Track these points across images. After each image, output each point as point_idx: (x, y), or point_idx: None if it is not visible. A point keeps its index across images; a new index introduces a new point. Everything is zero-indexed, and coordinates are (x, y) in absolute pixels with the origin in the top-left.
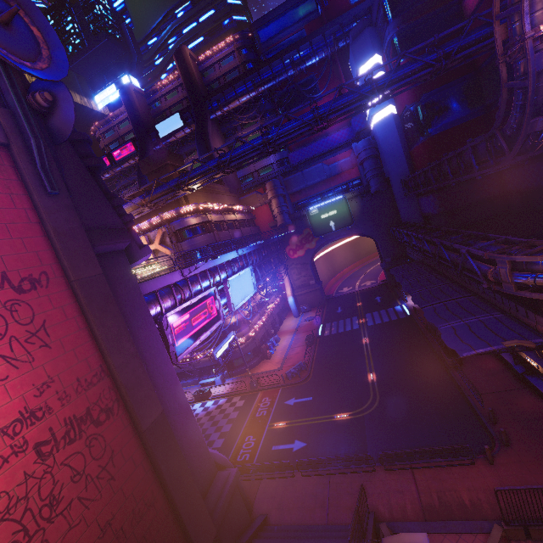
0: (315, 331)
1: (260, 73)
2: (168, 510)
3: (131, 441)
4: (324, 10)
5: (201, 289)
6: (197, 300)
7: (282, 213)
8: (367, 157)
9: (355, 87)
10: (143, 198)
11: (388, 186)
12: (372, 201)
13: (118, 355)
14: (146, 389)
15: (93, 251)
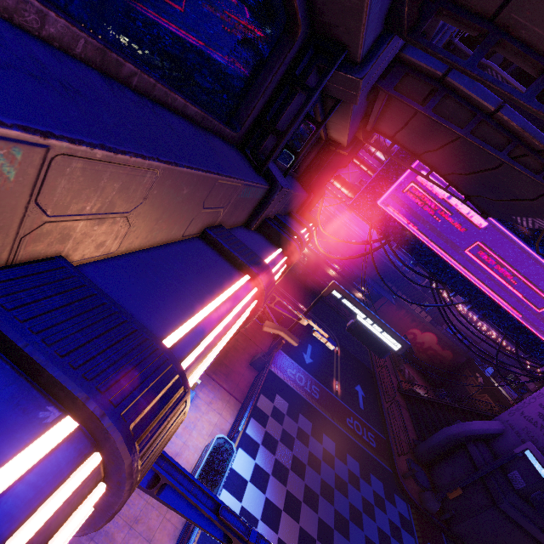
0: None
1: None
2: None
3: None
4: None
5: None
6: None
7: None
8: None
9: None
10: None
11: None
12: None
13: None
14: None
15: None
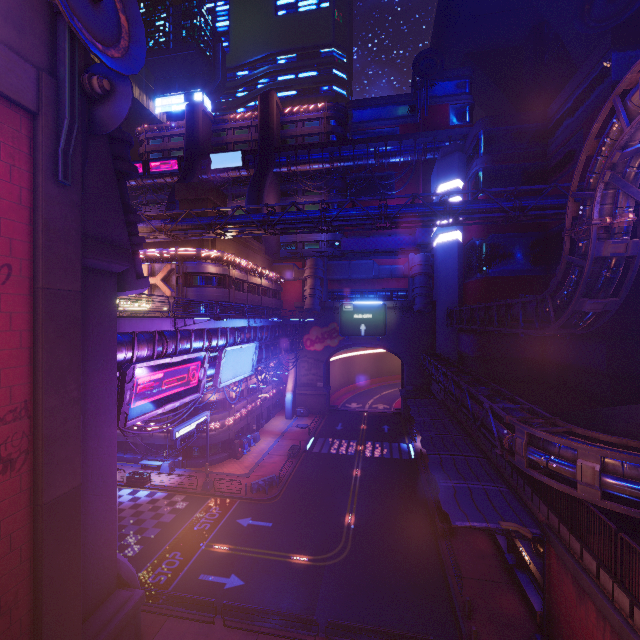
0: (304, 442)
1: (341, 149)
2: (27, 625)
3: (19, 512)
4: (423, 119)
5: (190, 349)
6: (179, 360)
7: (313, 296)
8: (421, 272)
9: (429, 200)
10: (165, 223)
11: (432, 309)
12: (411, 319)
13: (54, 395)
14: (71, 449)
15: (81, 262)
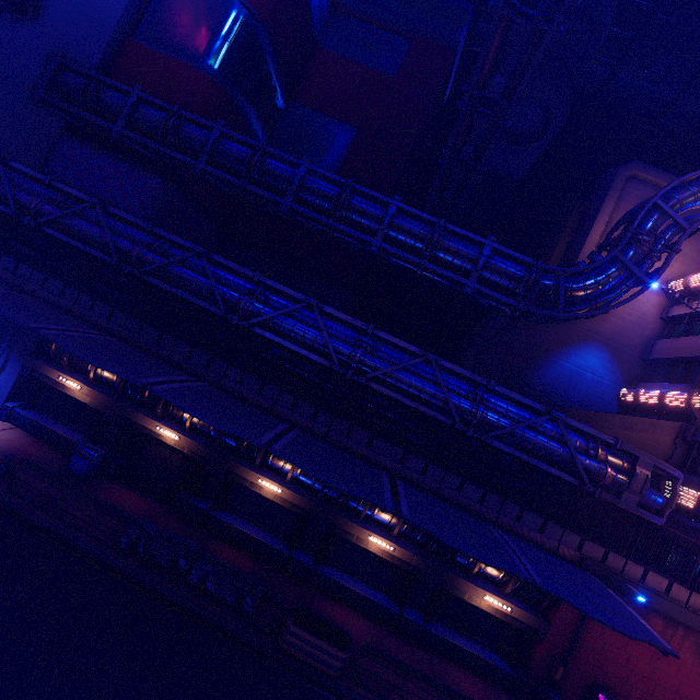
0: None
1: None
2: None
3: None
4: None
5: None
6: None
7: None
8: None
9: None
10: None
11: None
12: None
13: None
14: None
15: None
